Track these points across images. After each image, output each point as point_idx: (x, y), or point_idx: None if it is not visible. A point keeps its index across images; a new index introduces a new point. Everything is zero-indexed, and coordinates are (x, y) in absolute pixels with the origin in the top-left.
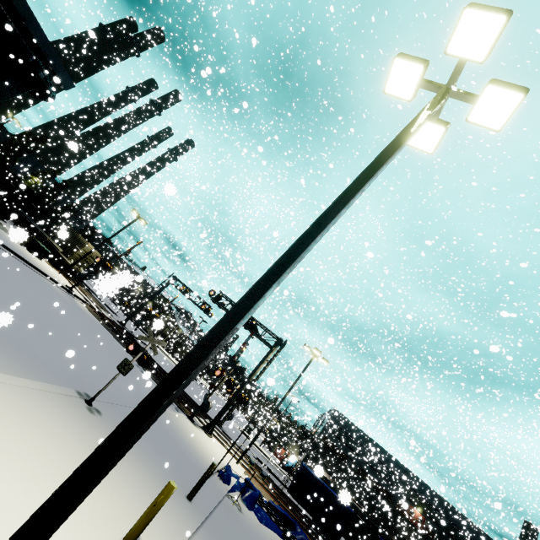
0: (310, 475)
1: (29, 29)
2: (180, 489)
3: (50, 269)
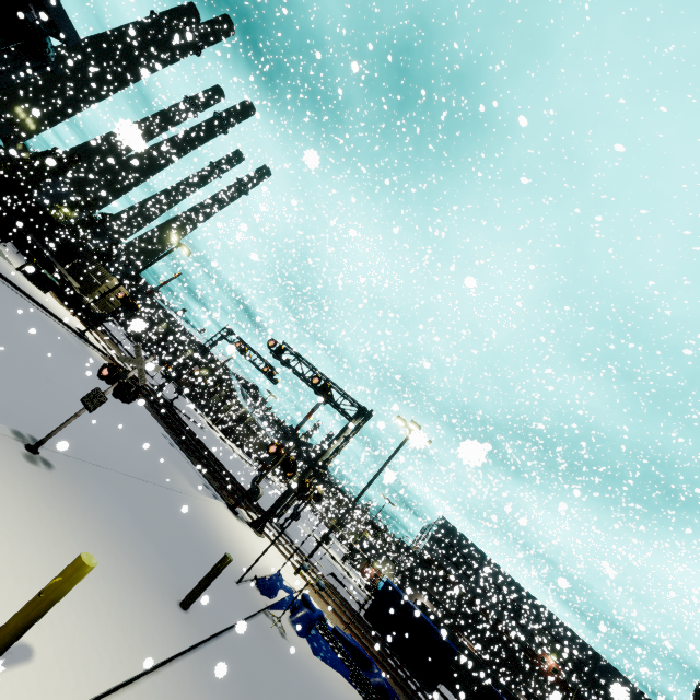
0: (396, 596)
1: None
2: (172, 592)
3: (57, 306)
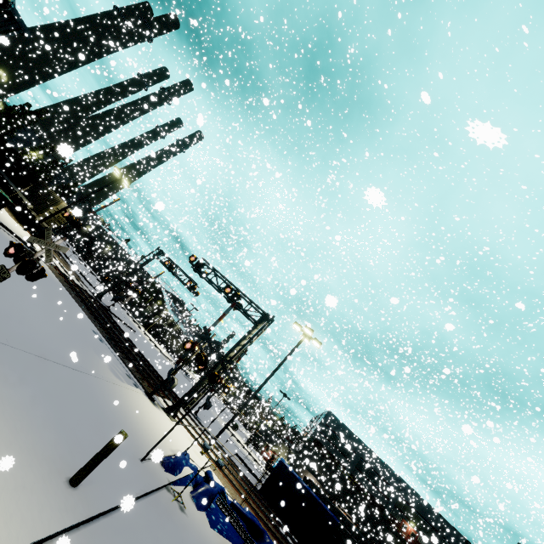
0: (288, 473)
1: None
2: (63, 468)
3: (10, 221)
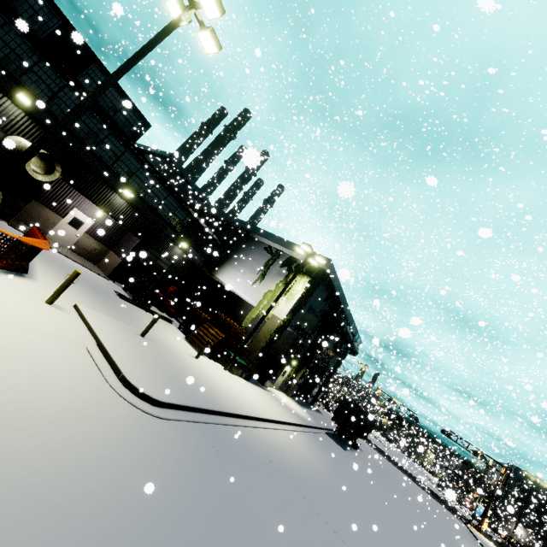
0: None
1: (356, 339)
2: None
3: None
